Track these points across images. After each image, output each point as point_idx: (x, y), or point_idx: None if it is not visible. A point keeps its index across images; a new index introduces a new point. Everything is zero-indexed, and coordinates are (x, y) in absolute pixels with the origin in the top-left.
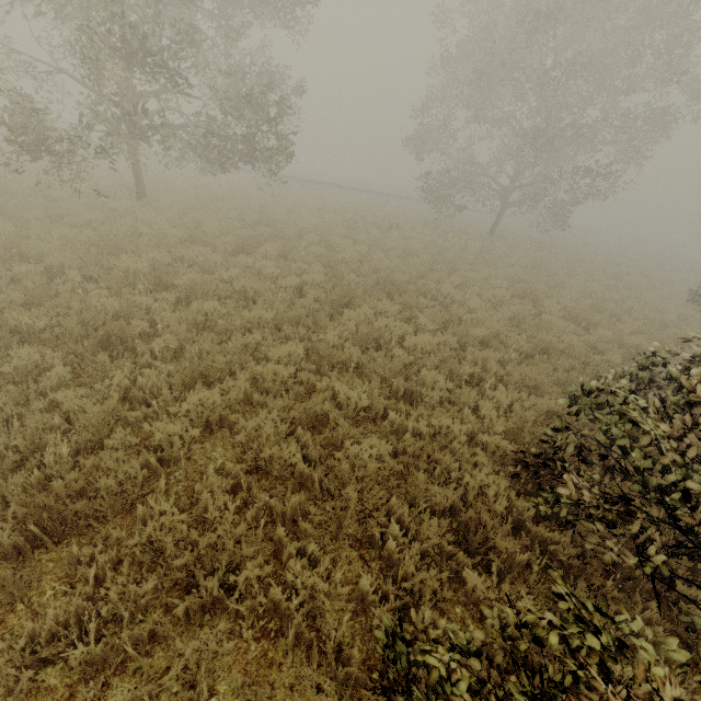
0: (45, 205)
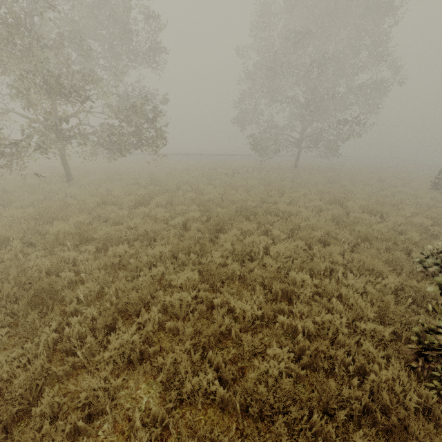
0: (0, 196)
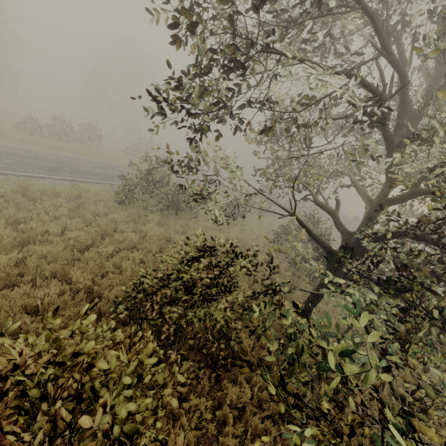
0: None
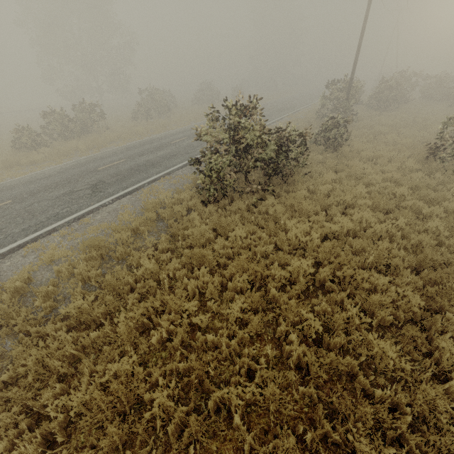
0: None
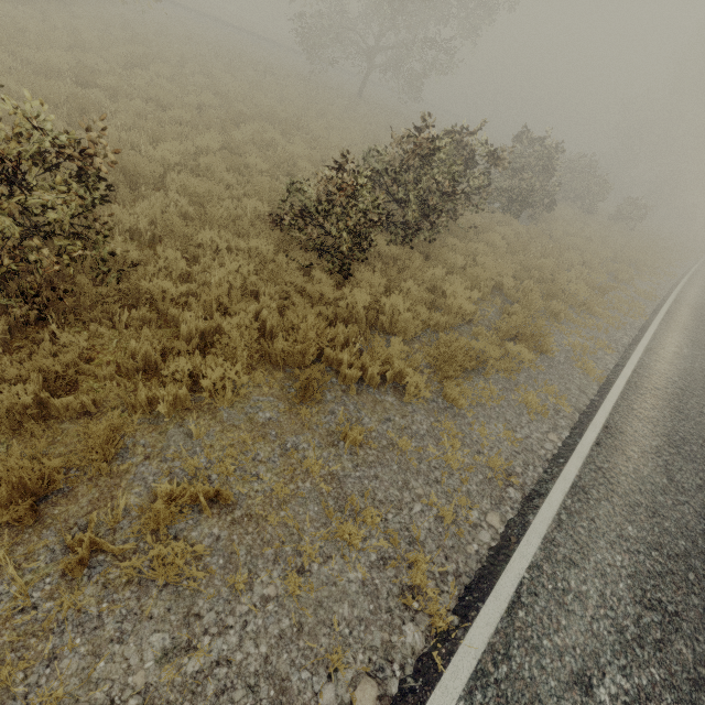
0: None
